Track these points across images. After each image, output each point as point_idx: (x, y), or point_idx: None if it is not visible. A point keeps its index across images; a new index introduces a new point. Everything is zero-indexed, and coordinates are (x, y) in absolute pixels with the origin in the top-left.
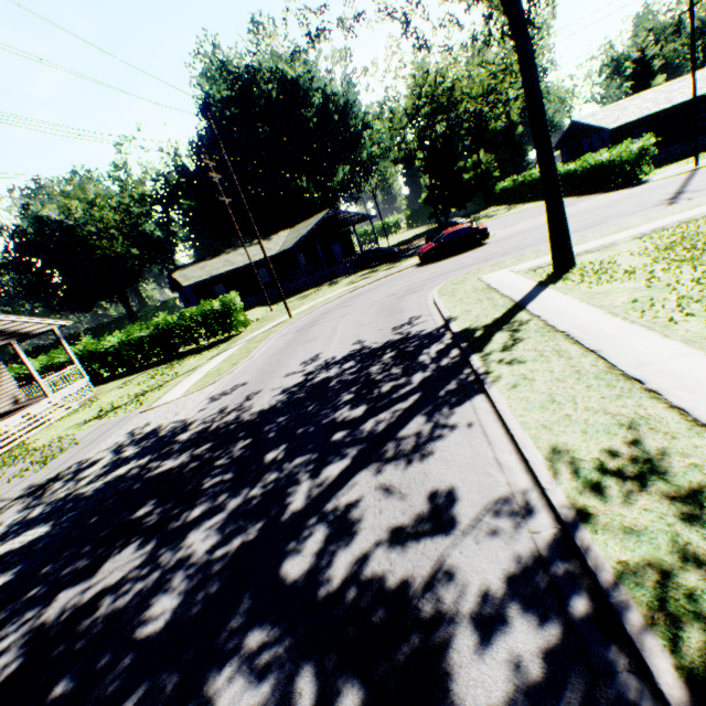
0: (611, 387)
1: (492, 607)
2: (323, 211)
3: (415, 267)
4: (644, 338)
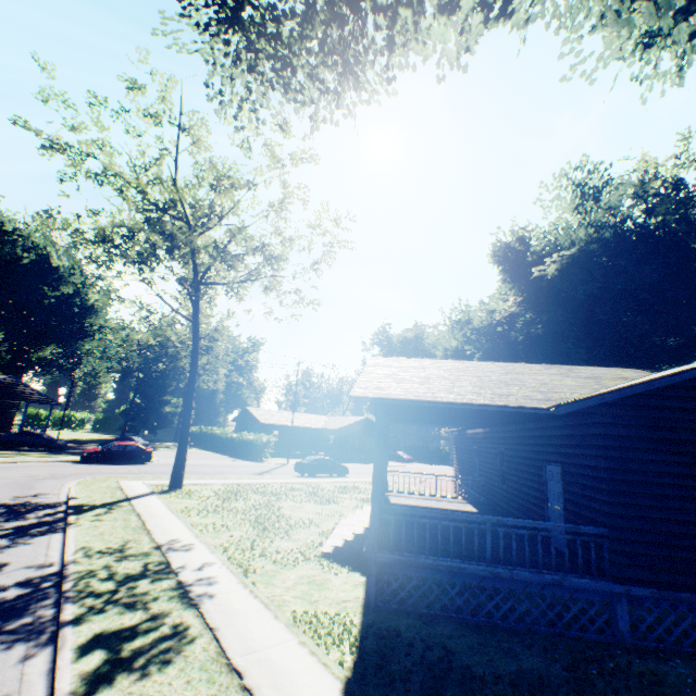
0: (136, 531)
1: (2, 588)
2: (1, 372)
3: (73, 462)
4: (172, 518)
